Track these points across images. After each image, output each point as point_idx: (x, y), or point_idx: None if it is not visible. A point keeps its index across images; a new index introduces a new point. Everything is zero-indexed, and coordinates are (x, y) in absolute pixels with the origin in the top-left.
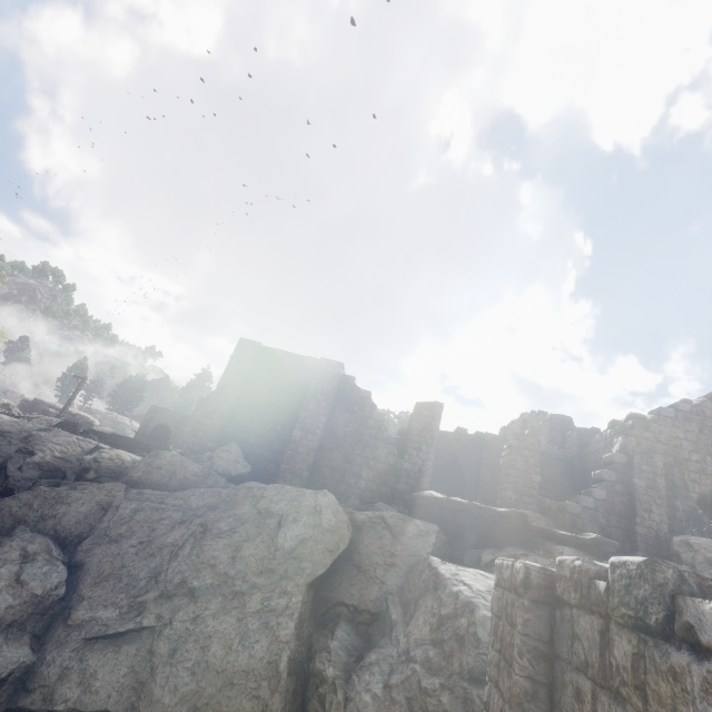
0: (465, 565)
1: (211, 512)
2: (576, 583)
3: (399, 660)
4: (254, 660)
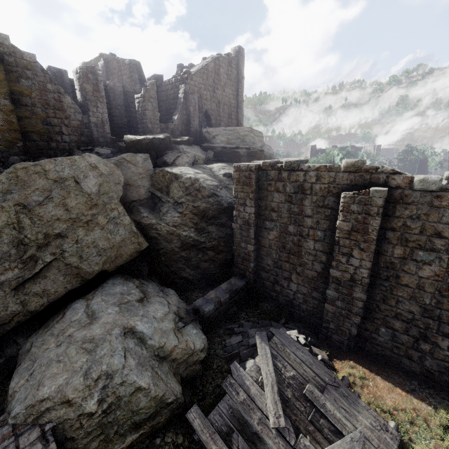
0: (158, 166)
1: (11, 195)
2: (271, 166)
3: (175, 205)
4: (123, 236)
